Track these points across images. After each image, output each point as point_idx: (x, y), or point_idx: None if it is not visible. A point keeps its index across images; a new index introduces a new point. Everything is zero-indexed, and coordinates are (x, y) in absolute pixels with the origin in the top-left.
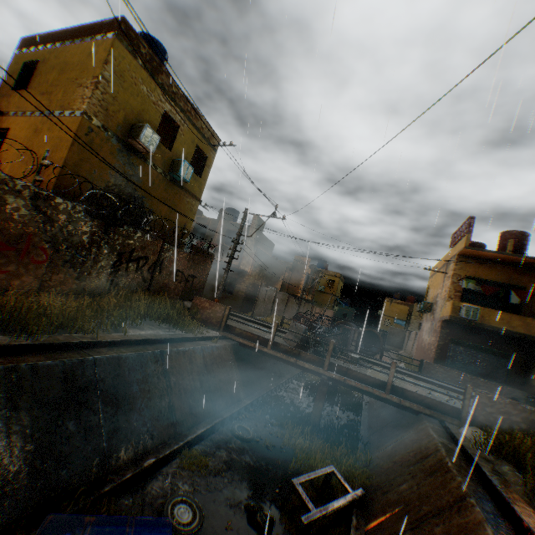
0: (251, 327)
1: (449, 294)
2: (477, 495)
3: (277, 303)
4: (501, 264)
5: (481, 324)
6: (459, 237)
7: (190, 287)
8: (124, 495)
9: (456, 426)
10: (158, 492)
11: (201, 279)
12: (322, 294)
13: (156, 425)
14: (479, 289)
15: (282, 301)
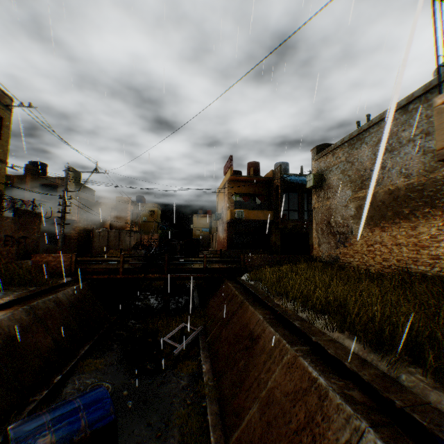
0: (96, 265)
1: (228, 206)
2: (247, 298)
3: (111, 240)
4: (250, 182)
5: (246, 220)
6: (228, 169)
7: (25, 248)
8: (48, 405)
9: (240, 277)
10: (74, 392)
11: (35, 238)
12: (146, 223)
13: (51, 356)
14: (242, 199)
15: (115, 237)
